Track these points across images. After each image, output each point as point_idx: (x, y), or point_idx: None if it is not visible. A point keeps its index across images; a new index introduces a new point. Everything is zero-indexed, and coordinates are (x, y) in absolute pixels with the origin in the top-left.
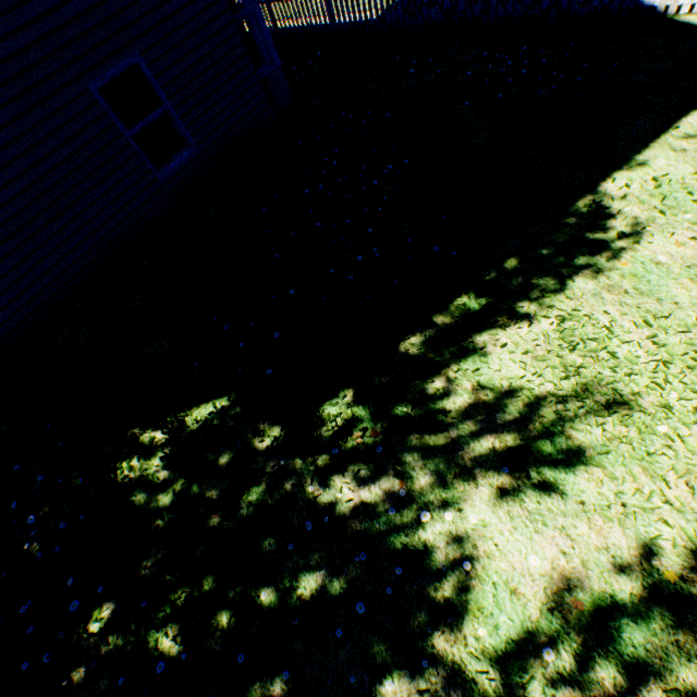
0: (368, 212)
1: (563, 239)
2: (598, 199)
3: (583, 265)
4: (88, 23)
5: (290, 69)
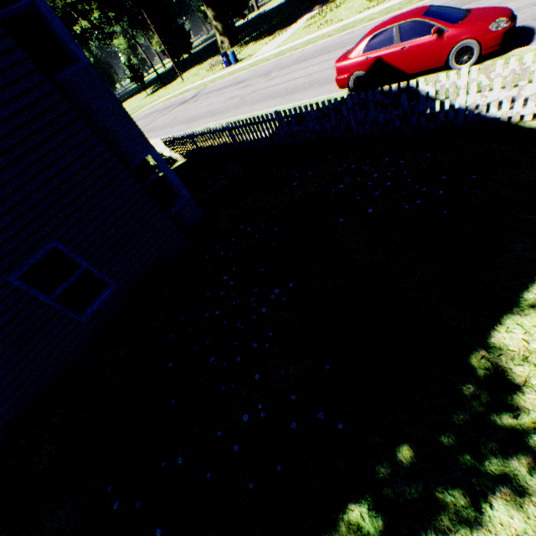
0: (257, 347)
1: (463, 418)
2: (494, 356)
3: (498, 473)
4: (7, 235)
5: (208, 181)
